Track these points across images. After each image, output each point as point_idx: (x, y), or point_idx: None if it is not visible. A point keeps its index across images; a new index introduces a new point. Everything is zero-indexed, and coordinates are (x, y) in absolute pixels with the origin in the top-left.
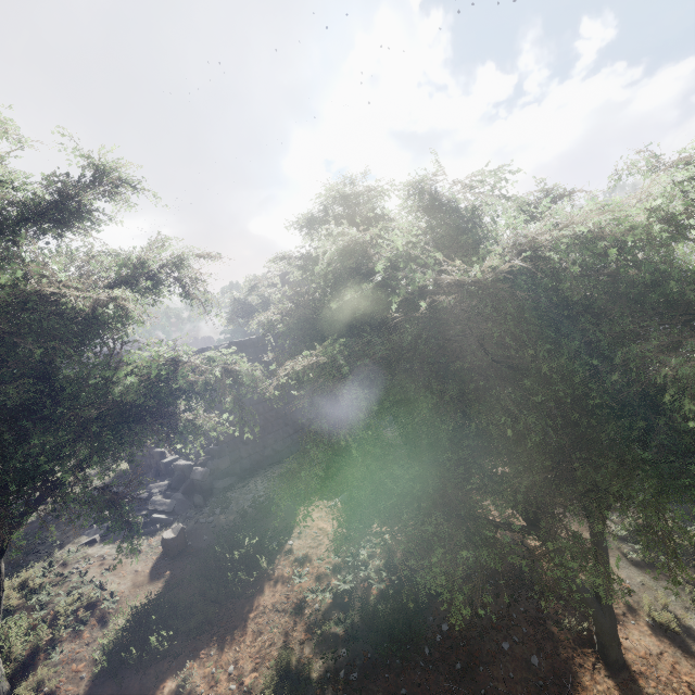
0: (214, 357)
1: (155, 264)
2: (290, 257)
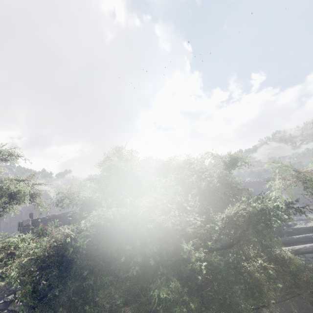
0: (11, 242)
1: (14, 189)
2: (92, 179)
